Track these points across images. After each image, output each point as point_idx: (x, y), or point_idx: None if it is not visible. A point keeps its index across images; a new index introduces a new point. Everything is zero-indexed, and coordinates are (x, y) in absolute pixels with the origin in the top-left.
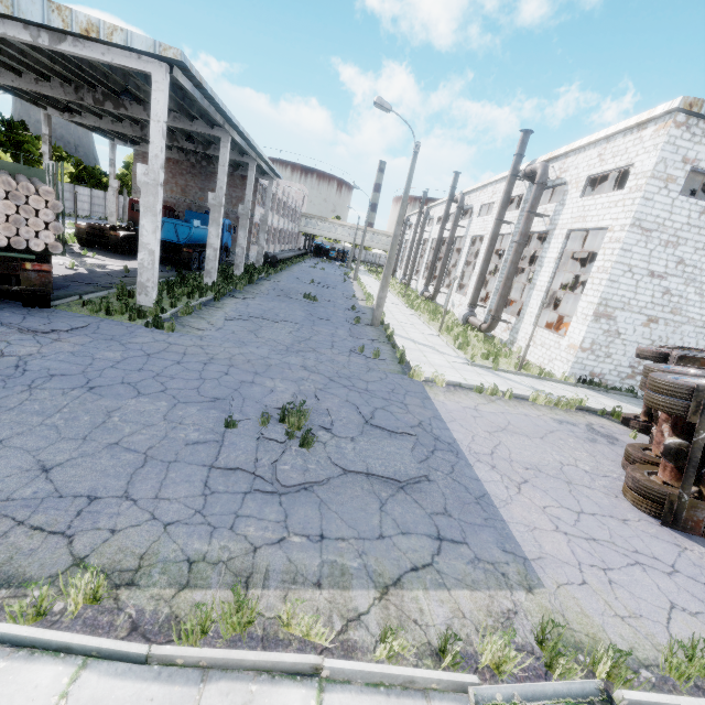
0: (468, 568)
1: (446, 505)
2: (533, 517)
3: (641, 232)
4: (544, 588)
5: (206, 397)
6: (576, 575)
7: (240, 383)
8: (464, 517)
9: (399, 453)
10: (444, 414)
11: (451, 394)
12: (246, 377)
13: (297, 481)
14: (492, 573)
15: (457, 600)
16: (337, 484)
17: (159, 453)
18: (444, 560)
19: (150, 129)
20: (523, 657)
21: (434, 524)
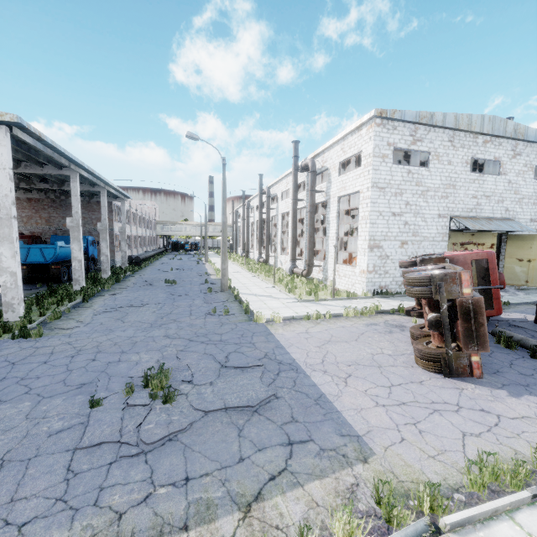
0: (316, 461)
1: (293, 413)
2: (359, 401)
3: (379, 190)
4: (375, 455)
5: (72, 385)
6: (396, 436)
7: (107, 365)
8: (307, 418)
9: (250, 383)
10: (284, 343)
11: (287, 326)
12: (112, 358)
13: (161, 435)
14: (335, 457)
15: (310, 493)
16: (199, 426)
17: (17, 453)
18: (296, 461)
19: None
20: (369, 521)
21: (285, 433)
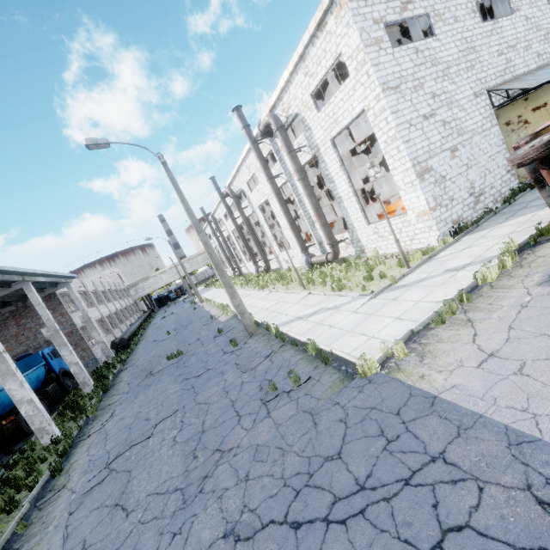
0: None
1: None
2: None
3: (394, 92)
4: None
5: None
6: None
7: None
8: None
9: None
10: (502, 416)
11: (432, 359)
12: None
13: None
14: None
15: None
16: None
17: None
18: None
19: None
20: None
21: None
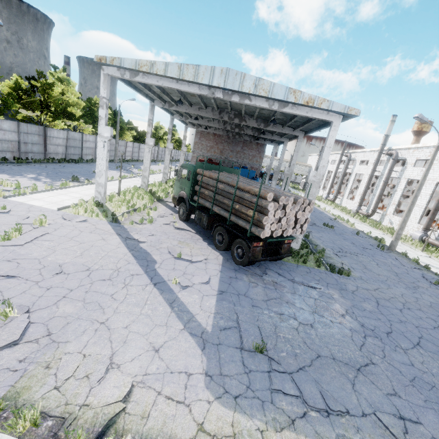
0: None
1: None
2: None
3: None
4: None
5: None
6: None
7: None
8: None
9: None
10: None
11: None
12: None
13: None
14: None
15: None
16: None
17: None
18: None
19: (323, 151)
20: None
21: None
